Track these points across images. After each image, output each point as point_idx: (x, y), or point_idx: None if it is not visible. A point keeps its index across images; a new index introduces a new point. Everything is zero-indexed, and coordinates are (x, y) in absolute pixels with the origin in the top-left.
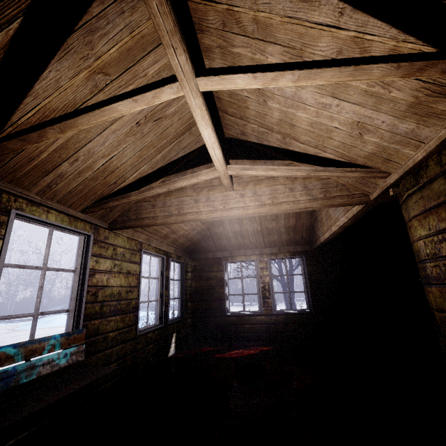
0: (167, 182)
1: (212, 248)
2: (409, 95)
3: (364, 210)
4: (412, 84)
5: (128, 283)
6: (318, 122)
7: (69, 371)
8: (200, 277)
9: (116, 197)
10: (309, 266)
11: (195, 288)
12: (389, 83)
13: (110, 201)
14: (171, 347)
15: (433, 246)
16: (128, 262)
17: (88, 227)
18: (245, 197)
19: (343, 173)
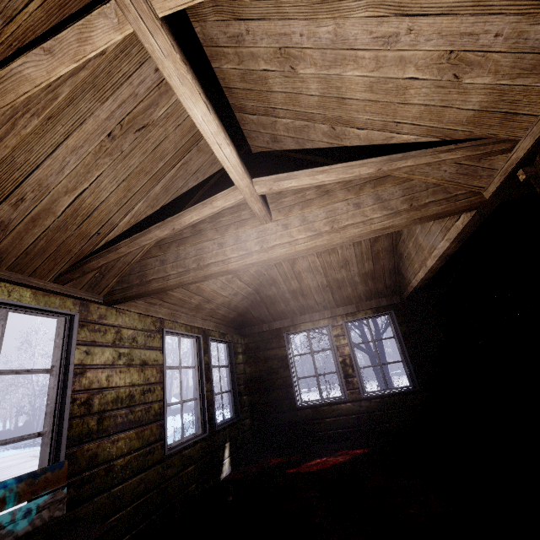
0: (169, 218)
1: (267, 317)
2: None
3: (474, 220)
4: None
5: (145, 379)
6: (380, 78)
7: (42, 537)
8: (255, 358)
9: (99, 253)
10: (403, 324)
11: (250, 374)
12: None
13: (92, 259)
14: (223, 464)
15: None
16: (142, 348)
17: (70, 303)
18: (290, 228)
19: (436, 155)
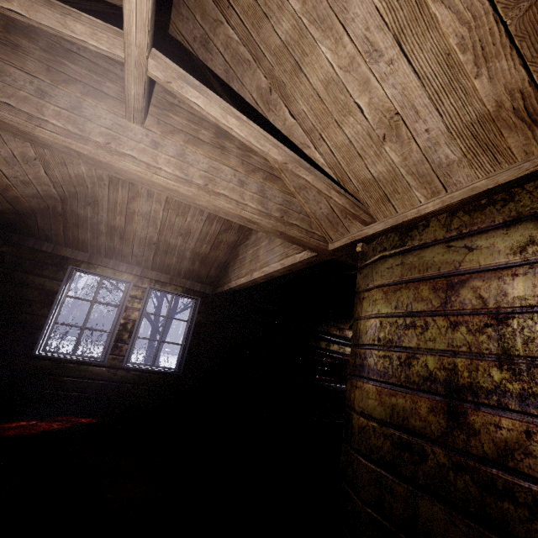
0: None
1: (58, 237)
2: (494, 98)
3: (309, 261)
4: (515, 77)
5: None
6: (341, 82)
7: None
8: (6, 276)
9: None
10: (201, 314)
11: None
12: (488, 57)
13: None
14: None
15: (393, 330)
16: None
17: None
18: (161, 151)
19: (330, 189)
